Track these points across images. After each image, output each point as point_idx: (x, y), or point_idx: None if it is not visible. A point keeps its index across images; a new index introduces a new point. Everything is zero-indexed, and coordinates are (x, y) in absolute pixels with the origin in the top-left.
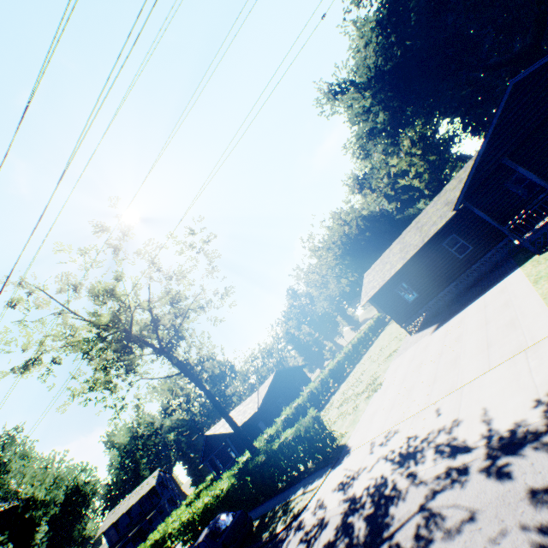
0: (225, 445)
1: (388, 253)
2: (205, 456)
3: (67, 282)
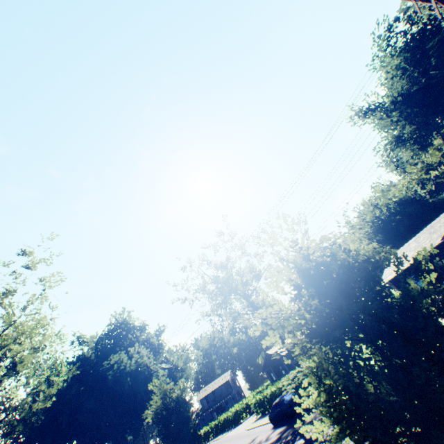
0: (277, 363)
1: (406, 246)
2: (265, 367)
3: (203, 259)
